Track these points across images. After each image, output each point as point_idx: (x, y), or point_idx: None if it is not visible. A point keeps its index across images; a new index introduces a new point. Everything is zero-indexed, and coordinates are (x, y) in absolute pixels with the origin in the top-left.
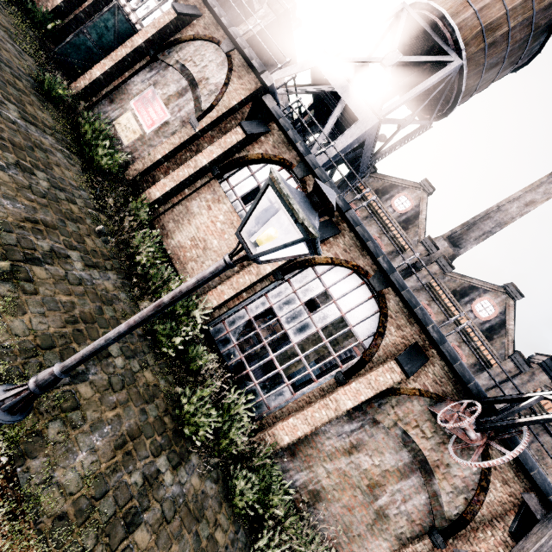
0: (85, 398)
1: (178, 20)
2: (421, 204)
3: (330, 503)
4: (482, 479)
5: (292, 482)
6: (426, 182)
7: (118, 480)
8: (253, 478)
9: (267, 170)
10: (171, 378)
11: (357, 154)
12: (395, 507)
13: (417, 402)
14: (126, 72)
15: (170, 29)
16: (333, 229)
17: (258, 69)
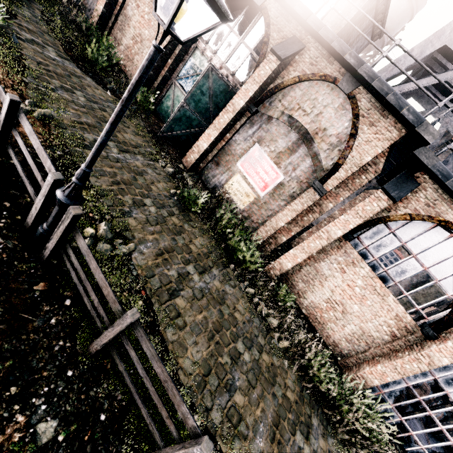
0: None
1: (280, 65)
2: None
3: None
4: None
5: None
6: None
7: None
8: None
9: (413, 227)
10: None
11: None
12: None
13: None
14: (227, 133)
15: (270, 78)
16: None
17: (413, 122)
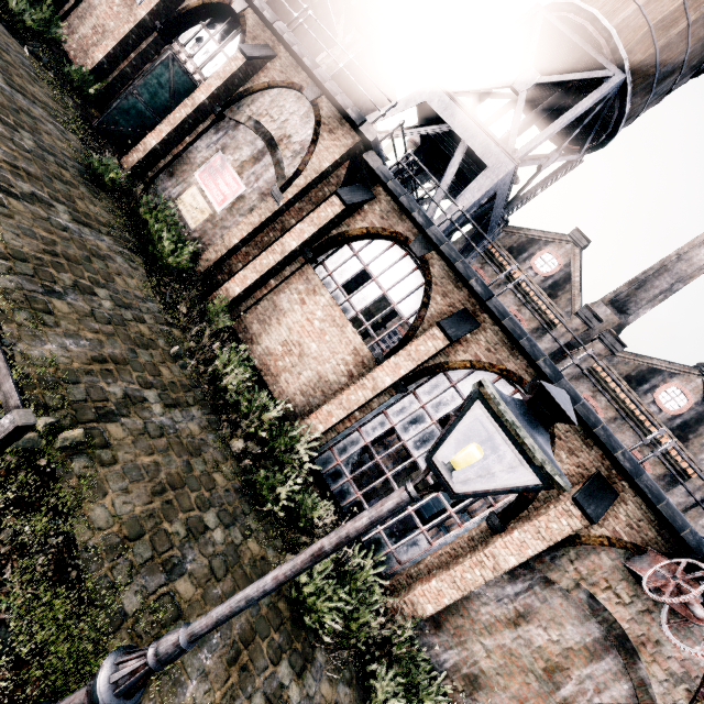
0: (186, 600)
1: (248, 65)
2: (572, 263)
3: (494, 692)
4: None
5: (440, 663)
6: (577, 233)
7: None
8: (397, 676)
9: (374, 247)
10: (279, 542)
11: (486, 209)
12: (585, 700)
13: (605, 554)
14: (187, 137)
15: (238, 78)
16: (470, 323)
17: (356, 120)
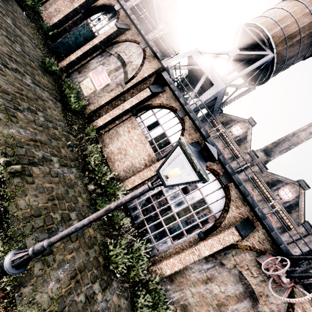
0: (56, 247)
1: (118, 31)
2: (248, 131)
3: None
4: (289, 306)
5: (170, 298)
6: (251, 119)
7: (71, 300)
8: (148, 297)
9: (162, 112)
10: (103, 232)
11: (212, 103)
12: None
13: (248, 254)
14: (88, 57)
15: (113, 36)
16: (199, 147)
17: (160, 58)
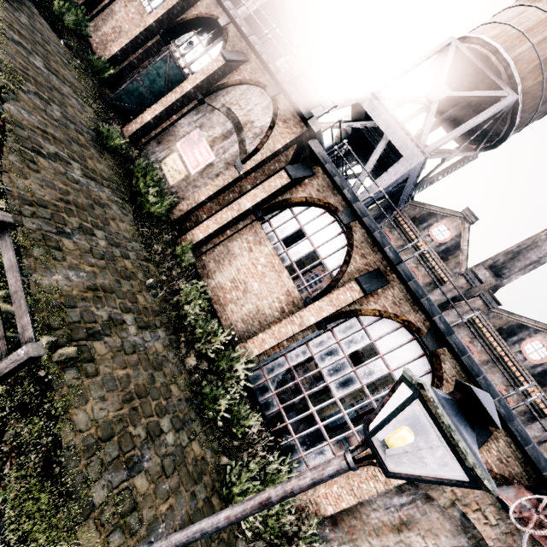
0: (141, 494)
1: (226, 66)
2: (462, 234)
3: None
4: None
5: None
6: (468, 211)
7: None
8: None
9: (310, 212)
10: (216, 445)
11: (398, 188)
12: None
13: None
14: (174, 115)
15: (218, 75)
16: (381, 280)
17: (305, 115)
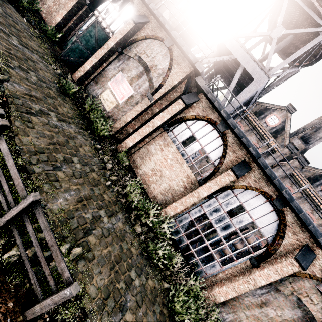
0: None
1: (135, 27)
2: (286, 121)
3: None
4: None
5: (224, 319)
6: (290, 106)
7: None
8: None
9: (198, 124)
10: (159, 276)
11: (249, 98)
12: None
13: (307, 281)
14: (104, 64)
15: (130, 33)
16: (247, 167)
17: (193, 61)
